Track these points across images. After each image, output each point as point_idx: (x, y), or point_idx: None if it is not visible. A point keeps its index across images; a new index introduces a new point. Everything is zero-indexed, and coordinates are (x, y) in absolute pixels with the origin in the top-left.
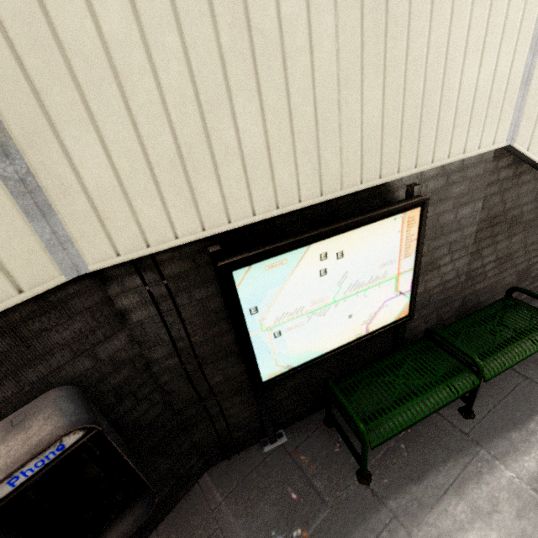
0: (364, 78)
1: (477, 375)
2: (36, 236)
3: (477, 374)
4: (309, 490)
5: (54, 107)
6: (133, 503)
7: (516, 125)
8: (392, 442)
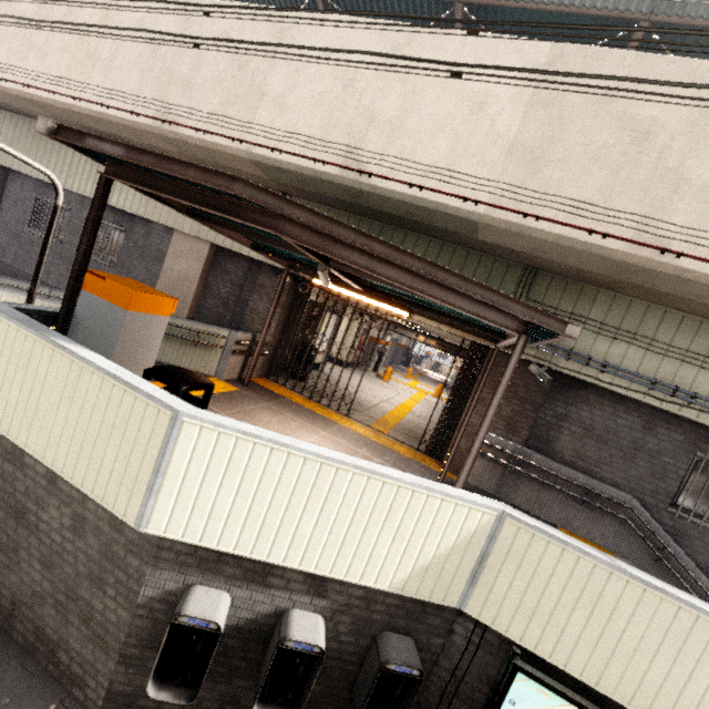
0: (656, 656)
1: None
2: (462, 588)
3: None
4: None
5: (506, 566)
6: None
7: None
8: None
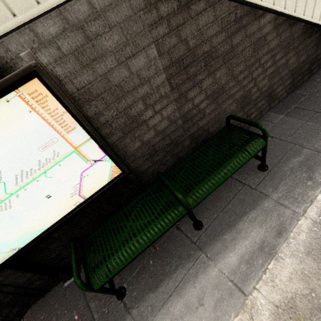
0: None
1: (183, 206)
2: None
3: (183, 205)
4: (86, 311)
5: None
6: None
7: None
8: (145, 260)
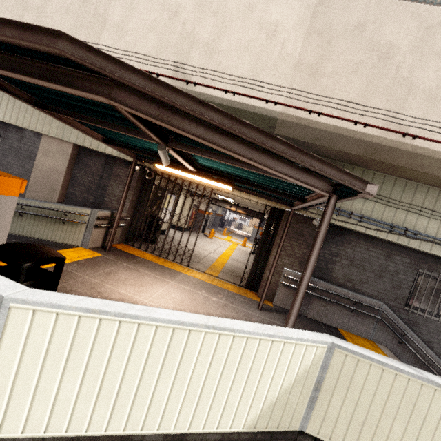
0: None
1: None
2: (303, 413)
3: None
4: None
5: (337, 389)
6: None
7: None
8: None
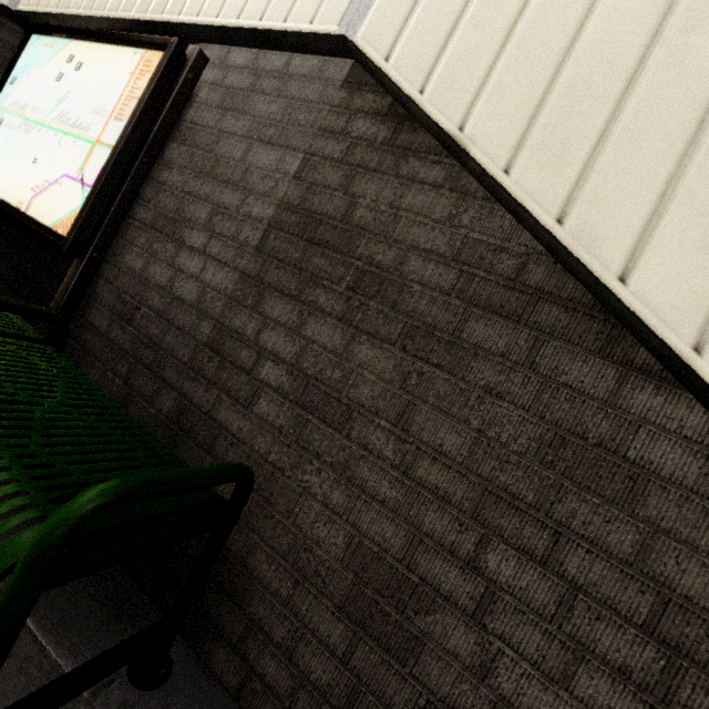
0: None
1: None
2: None
3: None
4: None
5: None
6: None
7: (366, 6)
8: None
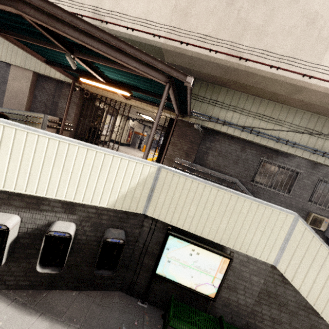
0: (223, 217)
1: None
2: (145, 204)
3: None
4: (141, 327)
5: (163, 190)
6: (109, 270)
7: (278, 260)
8: None
